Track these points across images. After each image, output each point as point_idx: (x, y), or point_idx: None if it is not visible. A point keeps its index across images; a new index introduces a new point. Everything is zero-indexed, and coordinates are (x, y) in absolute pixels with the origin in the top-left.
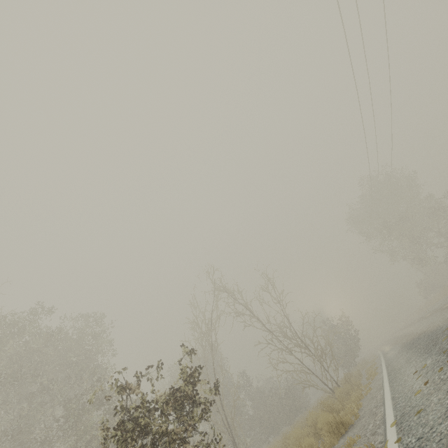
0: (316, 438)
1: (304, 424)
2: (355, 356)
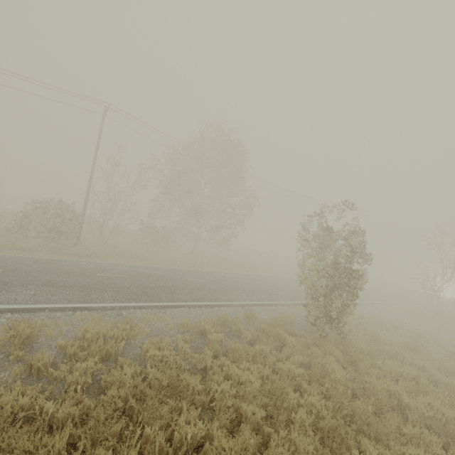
0: None
1: None
2: None
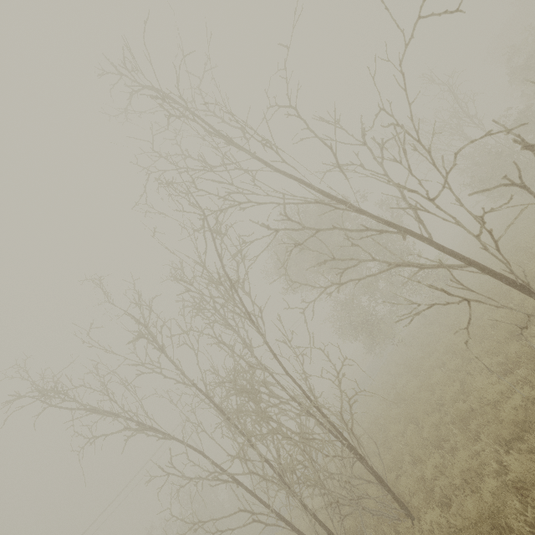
0: None
1: None
2: None
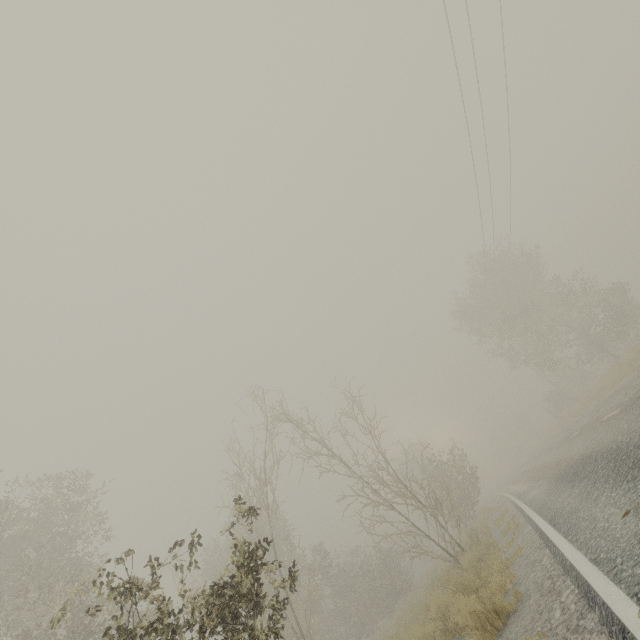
0: (446, 638)
1: (417, 614)
2: (474, 504)
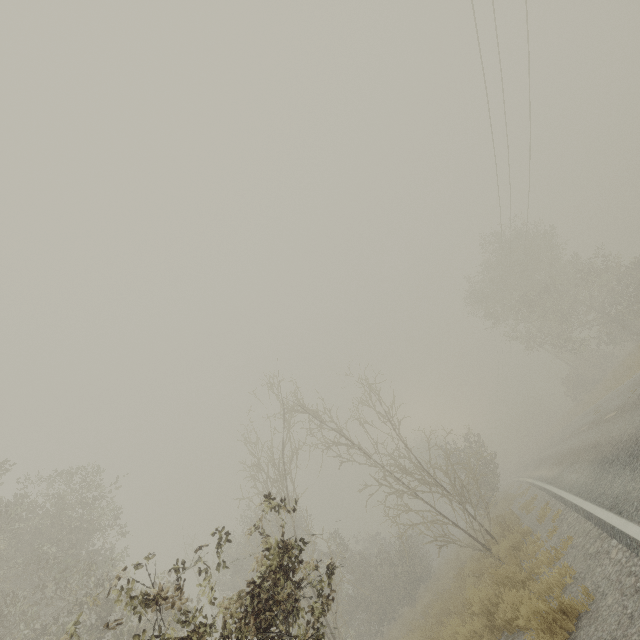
0: (492, 635)
1: (447, 605)
2: (495, 490)
